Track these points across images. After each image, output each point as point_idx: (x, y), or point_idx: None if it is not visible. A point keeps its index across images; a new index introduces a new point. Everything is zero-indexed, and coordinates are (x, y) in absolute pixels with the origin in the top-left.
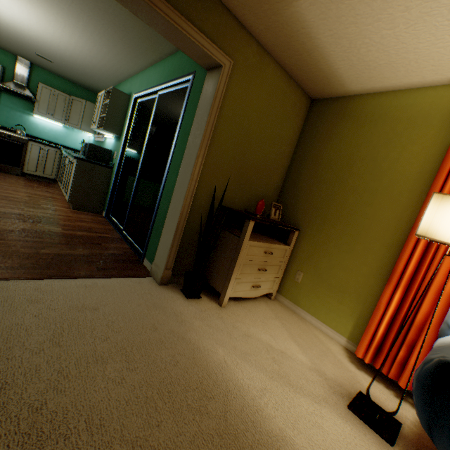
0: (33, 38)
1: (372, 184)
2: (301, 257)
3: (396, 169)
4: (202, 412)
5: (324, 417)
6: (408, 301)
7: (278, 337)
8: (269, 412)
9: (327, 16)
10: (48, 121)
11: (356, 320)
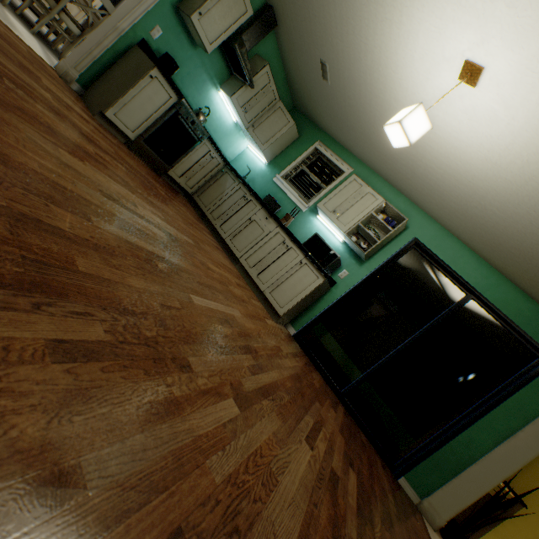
0: (377, 91)
1: None
2: None
3: None
4: None
5: None
6: None
7: None
8: None
9: None
10: (225, 106)
11: None
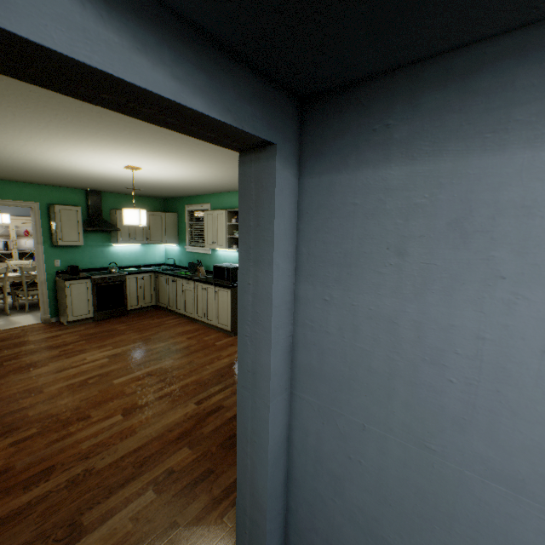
0: (148, 182)
1: None
2: None
3: None
4: None
5: None
6: None
7: None
8: None
9: None
10: (126, 246)
11: None
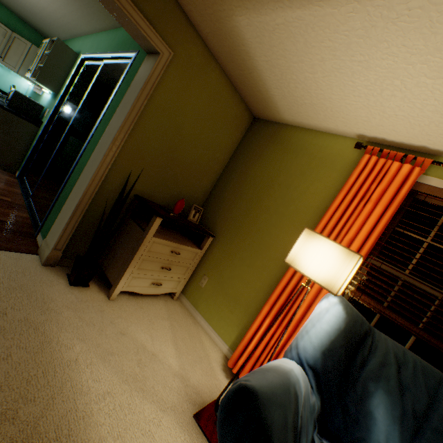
0: None
1: (282, 208)
2: (210, 263)
3: (302, 200)
4: (7, 417)
5: (162, 425)
6: (280, 320)
7: (158, 339)
8: (99, 419)
9: (262, 41)
10: None
11: (240, 330)
